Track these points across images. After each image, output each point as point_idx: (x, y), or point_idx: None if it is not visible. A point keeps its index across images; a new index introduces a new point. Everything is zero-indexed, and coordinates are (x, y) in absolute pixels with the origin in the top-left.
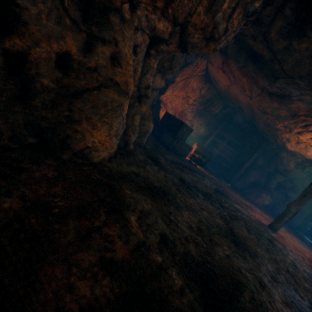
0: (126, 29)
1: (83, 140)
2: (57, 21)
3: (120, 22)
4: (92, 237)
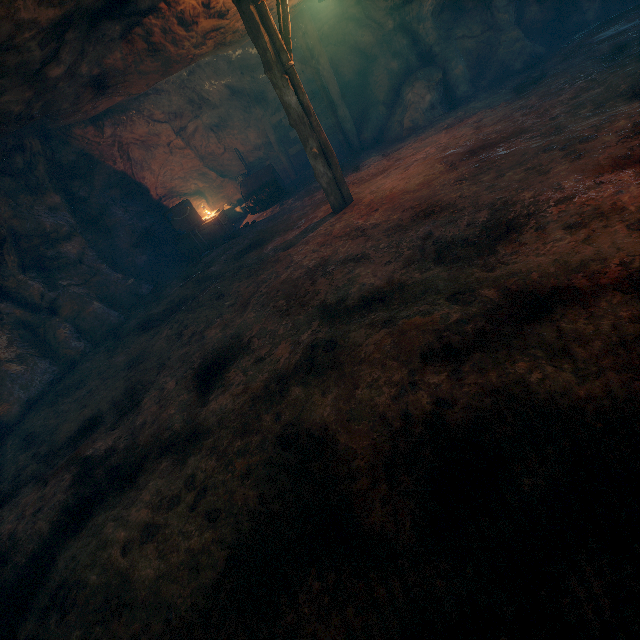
0: None
1: None
2: None
3: None
4: None
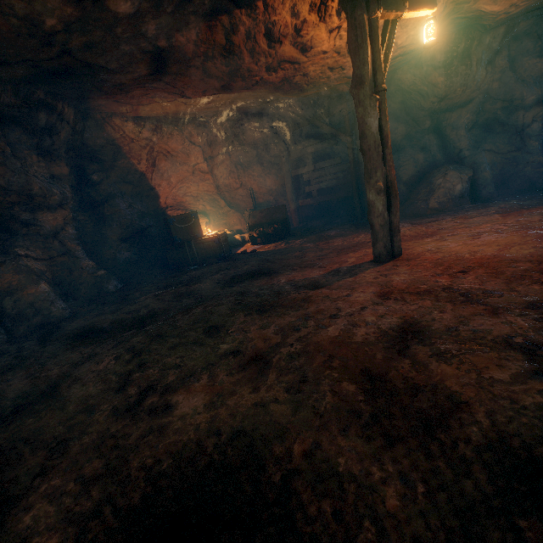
0: None
1: None
2: None
3: None
4: None
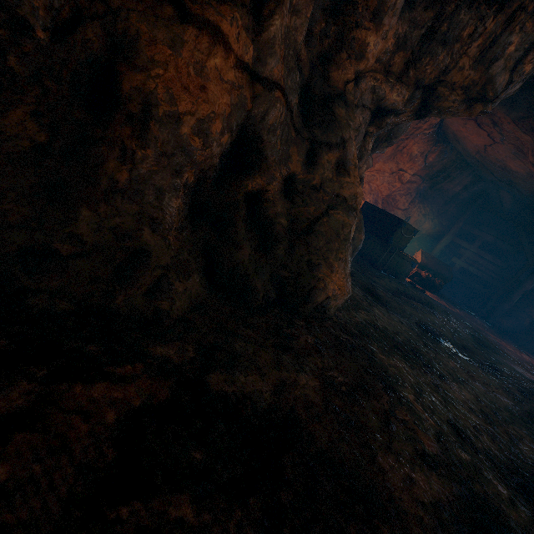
0: (350, 117)
1: (325, 289)
2: (286, 140)
3: (345, 112)
4: (391, 422)
